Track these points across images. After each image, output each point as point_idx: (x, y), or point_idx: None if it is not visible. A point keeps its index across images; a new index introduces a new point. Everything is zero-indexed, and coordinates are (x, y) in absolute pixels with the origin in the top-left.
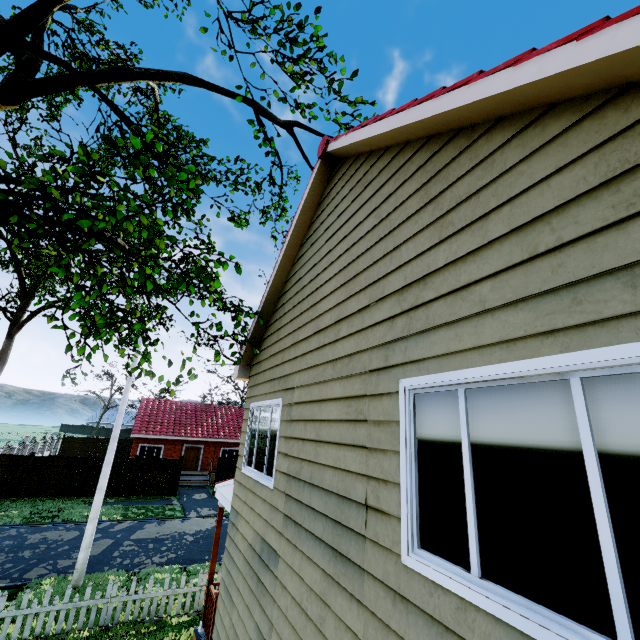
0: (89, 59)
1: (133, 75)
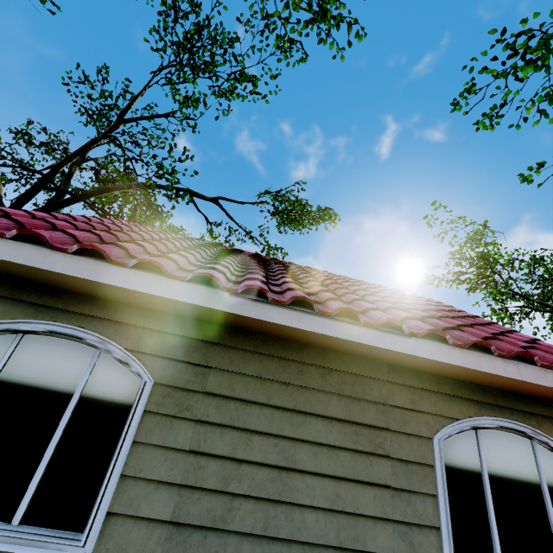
0: (105, 181)
1: (110, 189)
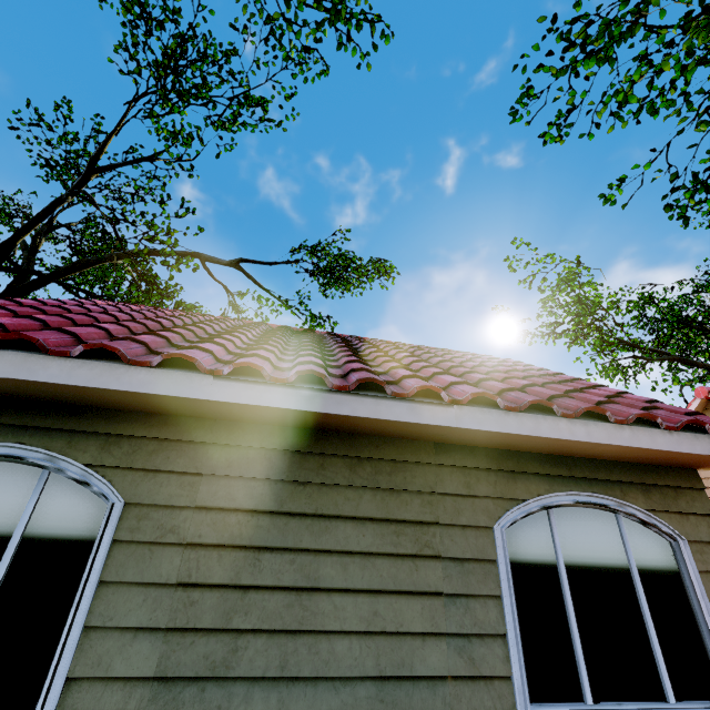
0: (86, 252)
1: (91, 263)
